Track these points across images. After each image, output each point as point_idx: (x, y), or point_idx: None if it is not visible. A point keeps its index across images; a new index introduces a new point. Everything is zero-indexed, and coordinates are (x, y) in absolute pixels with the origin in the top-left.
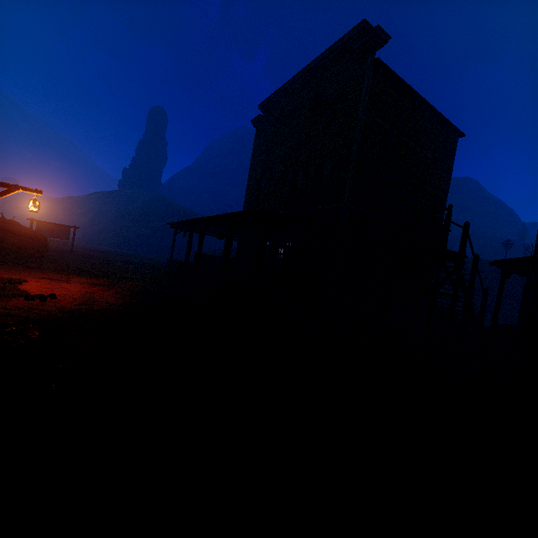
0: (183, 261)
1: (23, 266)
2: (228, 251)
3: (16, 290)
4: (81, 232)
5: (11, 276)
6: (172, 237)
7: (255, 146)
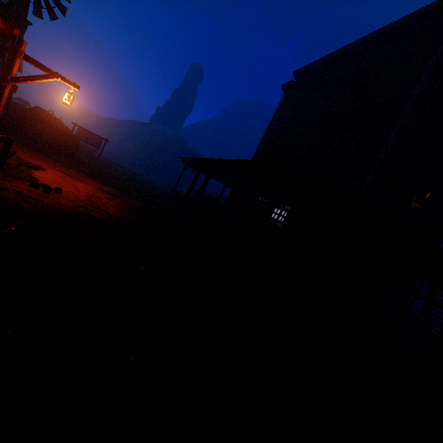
0: (184, 194)
1: (51, 157)
2: (231, 197)
3: (26, 174)
4: (112, 148)
5: (34, 161)
6: (179, 172)
7: (279, 109)
